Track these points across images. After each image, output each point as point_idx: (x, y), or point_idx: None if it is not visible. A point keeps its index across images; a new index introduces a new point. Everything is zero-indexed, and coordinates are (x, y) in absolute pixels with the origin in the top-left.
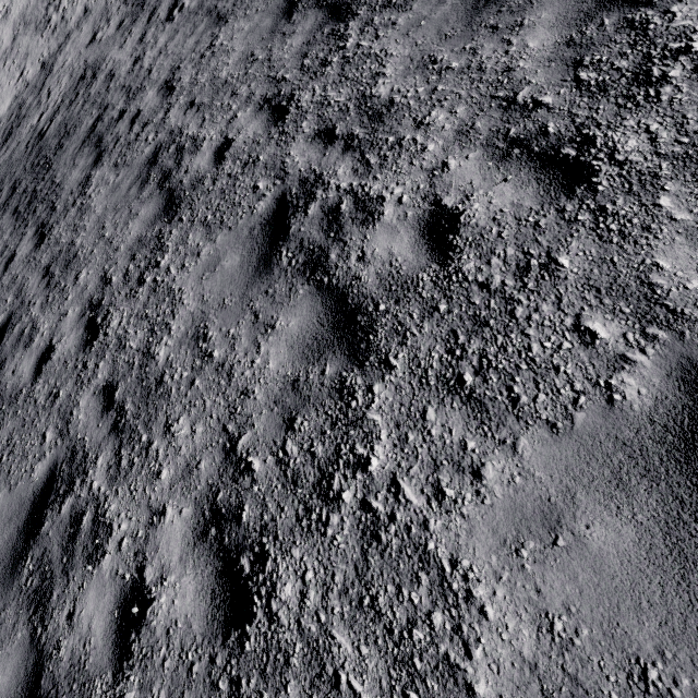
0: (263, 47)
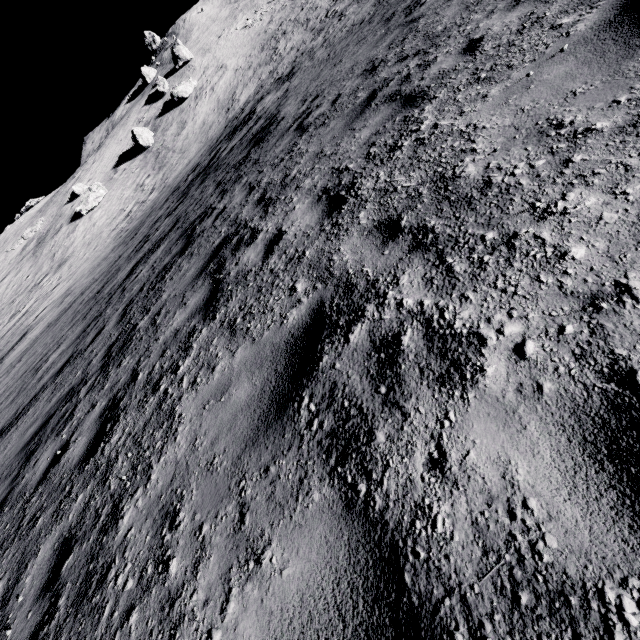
0: None
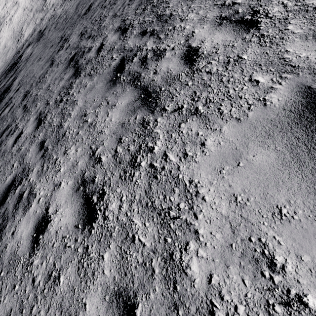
0: None
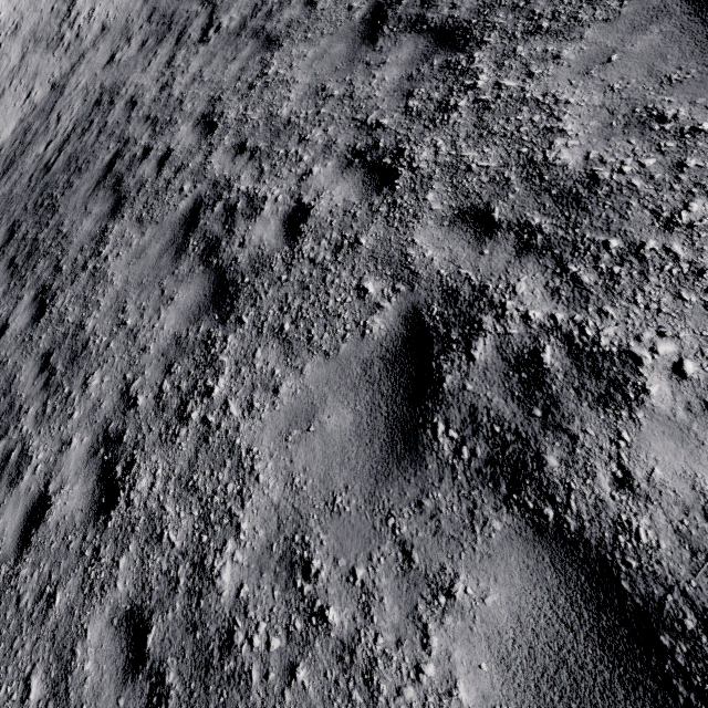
0: (338, 79)
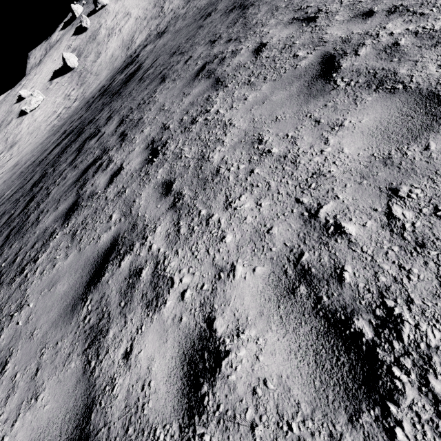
0: None
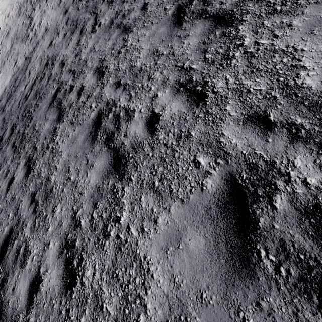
0: (164, 46)
